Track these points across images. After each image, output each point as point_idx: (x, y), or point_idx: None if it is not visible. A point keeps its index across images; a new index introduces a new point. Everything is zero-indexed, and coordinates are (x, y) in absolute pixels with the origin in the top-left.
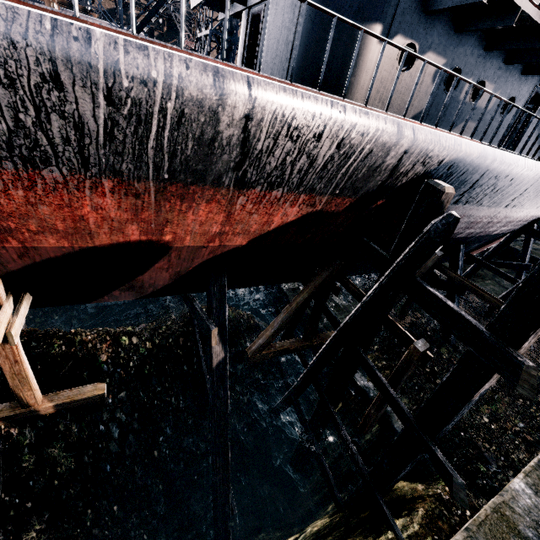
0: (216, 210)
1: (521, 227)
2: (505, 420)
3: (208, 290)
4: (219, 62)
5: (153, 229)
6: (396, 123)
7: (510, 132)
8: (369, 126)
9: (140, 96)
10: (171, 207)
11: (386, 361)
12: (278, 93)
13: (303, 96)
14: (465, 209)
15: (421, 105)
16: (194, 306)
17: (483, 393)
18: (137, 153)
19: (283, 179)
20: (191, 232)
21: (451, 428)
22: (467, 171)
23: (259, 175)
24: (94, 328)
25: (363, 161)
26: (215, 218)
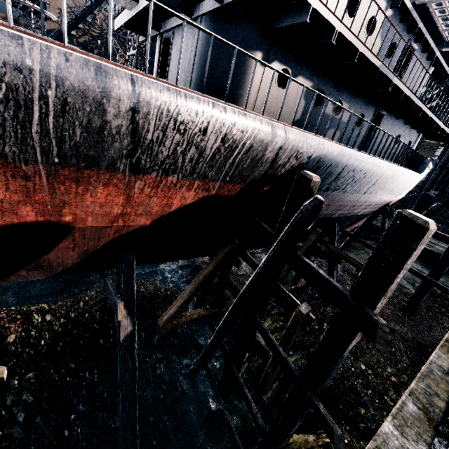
0: (115, 193)
1: (378, 209)
2: (378, 366)
3: (117, 267)
4: (104, 60)
5: (50, 211)
6: (271, 124)
7: (366, 140)
8: (247, 125)
9: (16, 82)
10: (67, 190)
11: (283, 322)
12: (161, 91)
13: (186, 96)
14: (334, 195)
15: (297, 115)
16: (106, 282)
17: (352, 349)
18: (20, 136)
19: (177, 166)
20: (92, 213)
21: (337, 377)
22: (331, 165)
23: (153, 162)
24: (6, 308)
25: (246, 154)
26: (115, 200)
